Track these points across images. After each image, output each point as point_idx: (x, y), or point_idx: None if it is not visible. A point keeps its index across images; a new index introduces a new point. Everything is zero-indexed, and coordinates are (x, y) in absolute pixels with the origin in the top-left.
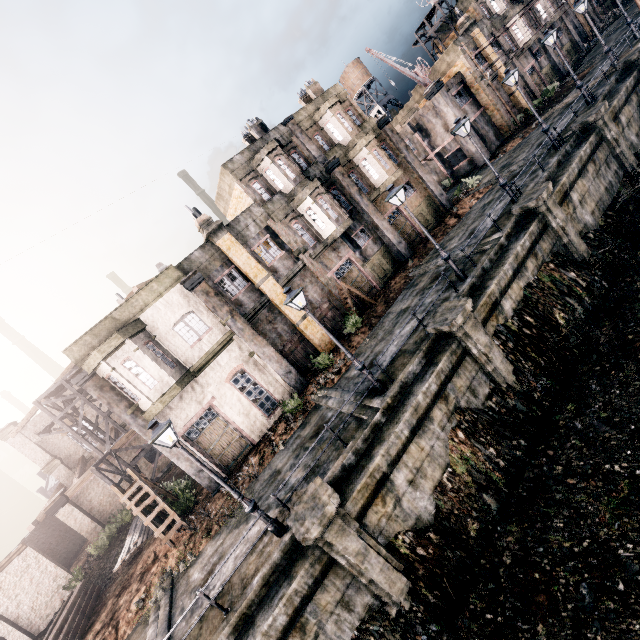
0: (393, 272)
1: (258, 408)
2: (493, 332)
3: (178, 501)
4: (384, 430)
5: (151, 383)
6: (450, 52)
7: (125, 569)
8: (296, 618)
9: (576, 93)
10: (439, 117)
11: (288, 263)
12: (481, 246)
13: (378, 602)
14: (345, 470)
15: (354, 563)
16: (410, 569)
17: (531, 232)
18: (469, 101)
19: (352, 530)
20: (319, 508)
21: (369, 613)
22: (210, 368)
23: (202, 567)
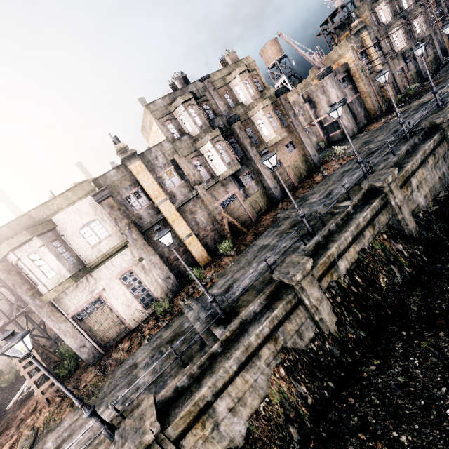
0: (266, 209)
1: (139, 302)
2: (326, 286)
3: (62, 365)
4: (217, 361)
5: (50, 274)
6: (342, 46)
7: (16, 408)
8: None
9: (431, 95)
10: (325, 94)
11: (185, 190)
12: (332, 209)
13: None
14: (177, 391)
15: None
16: None
17: (373, 207)
18: (350, 86)
19: None
20: (140, 433)
21: None
22: (104, 266)
23: (56, 438)
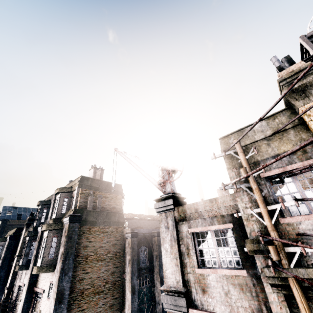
0: None
1: None
2: None
3: None
4: None
5: None
6: None
7: None
8: None
9: None
10: None
11: None
12: None
13: None
14: None
15: None
16: None
17: None
18: (231, 270)
19: None
20: None
21: None
22: None
23: None
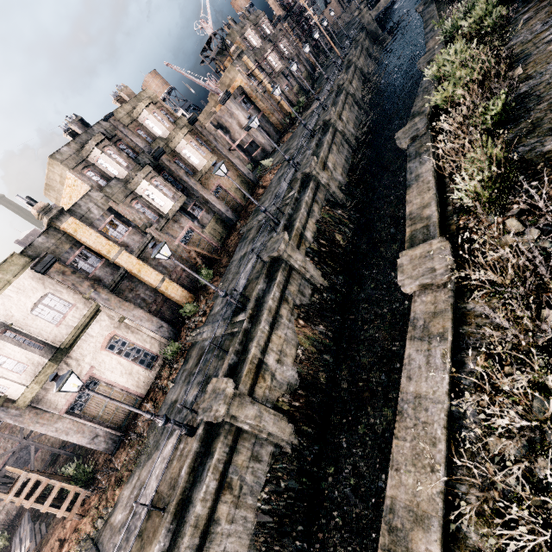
0: (227, 234)
1: (139, 365)
2: (305, 253)
3: (75, 478)
4: (252, 331)
5: (19, 368)
6: (230, 71)
7: None
8: (223, 481)
9: (316, 103)
10: (233, 118)
11: (137, 237)
12: (284, 201)
13: (277, 448)
14: (232, 368)
15: (255, 425)
16: (292, 417)
17: (311, 188)
18: (252, 107)
19: (248, 402)
20: (221, 394)
21: (273, 458)
22: (82, 341)
23: (124, 507)
